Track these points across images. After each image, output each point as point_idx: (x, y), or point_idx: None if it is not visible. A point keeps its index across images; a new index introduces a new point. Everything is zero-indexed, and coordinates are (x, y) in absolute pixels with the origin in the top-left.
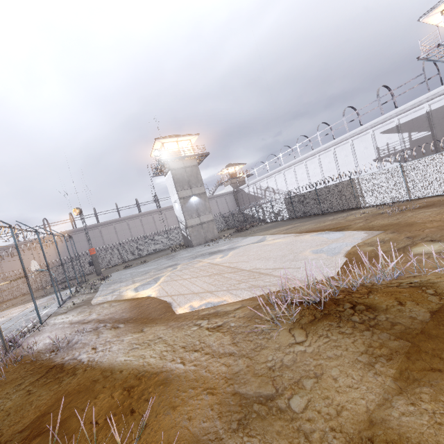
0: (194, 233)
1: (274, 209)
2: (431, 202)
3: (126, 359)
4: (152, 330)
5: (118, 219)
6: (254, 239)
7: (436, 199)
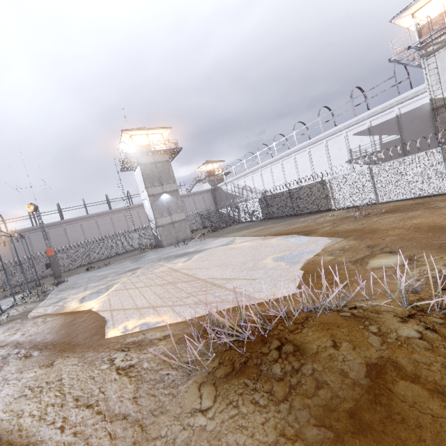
0: (165, 233)
1: (249, 209)
2: (396, 206)
3: (0, 416)
4: (62, 364)
5: (85, 216)
6: (223, 241)
7: (401, 203)
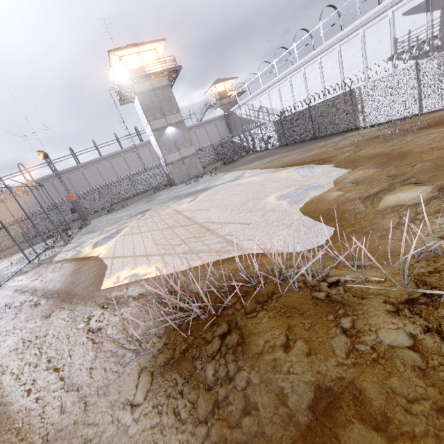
0: (175, 170)
1: (263, 136)
2: None
3: None
4: (56, 317)
5: (98, 158)
6: (232, 176)
7: None
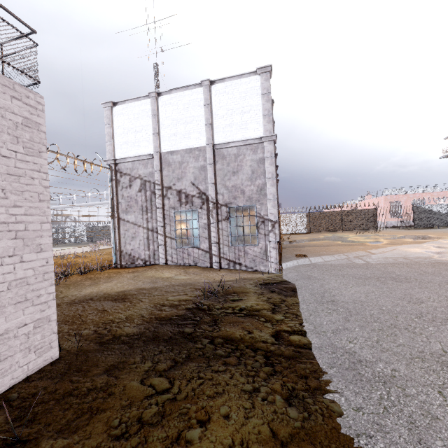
0: None
1: (75, 233)
2: None
3: None
4: None
5: None
6: (61, 248)
7: None
